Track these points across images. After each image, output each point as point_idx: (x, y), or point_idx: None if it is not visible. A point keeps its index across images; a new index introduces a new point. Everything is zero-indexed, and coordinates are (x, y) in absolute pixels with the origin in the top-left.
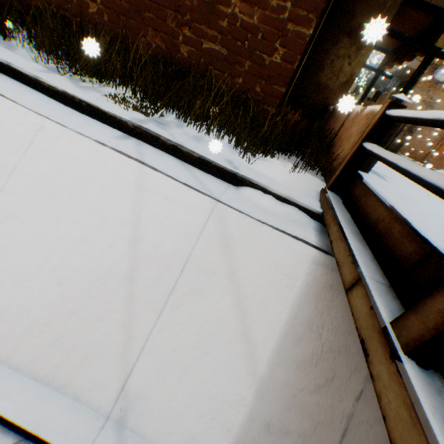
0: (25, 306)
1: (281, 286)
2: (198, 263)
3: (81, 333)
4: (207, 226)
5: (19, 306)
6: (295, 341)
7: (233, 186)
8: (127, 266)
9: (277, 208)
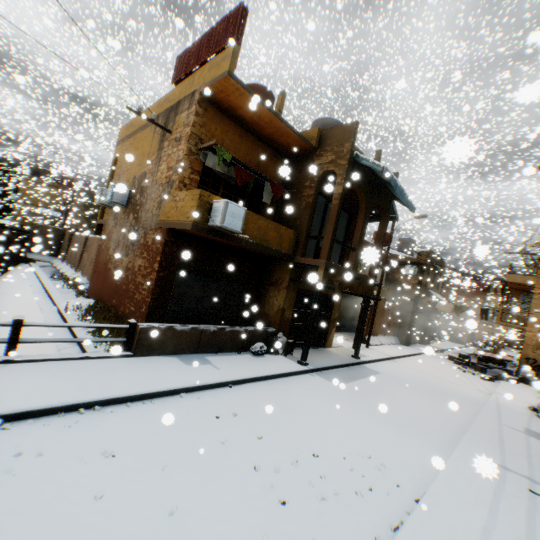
0: None
1: None
2: None
3: None
4: None
5: None
6: None
7: None
8: None
9: None
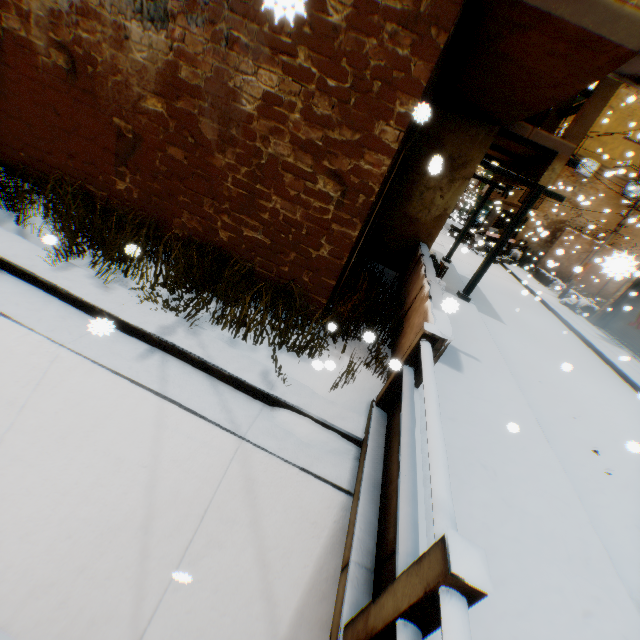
0: (30, 563)
1: (306, 535)
2: (219, 510)
3: (90, 592)
4: (230, 468)
5: (23, 563)
6: (319, 598)
7: (268, 406)
8: (143, 514)
9: (313, 436)
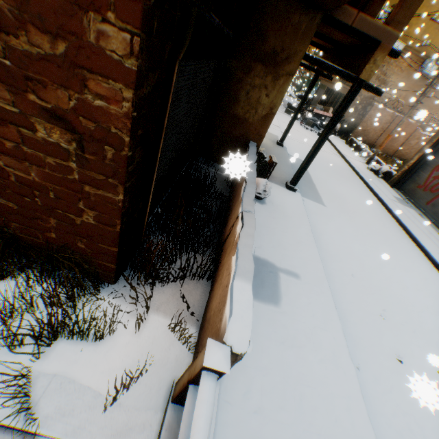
0: None
1: None
2: None
3: None
4: None
5: None
6: None
7: (29, 436)
8: None
9: None
